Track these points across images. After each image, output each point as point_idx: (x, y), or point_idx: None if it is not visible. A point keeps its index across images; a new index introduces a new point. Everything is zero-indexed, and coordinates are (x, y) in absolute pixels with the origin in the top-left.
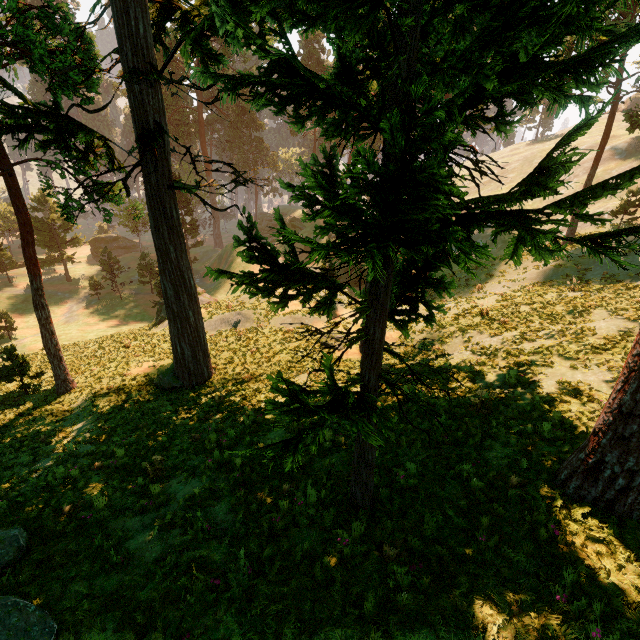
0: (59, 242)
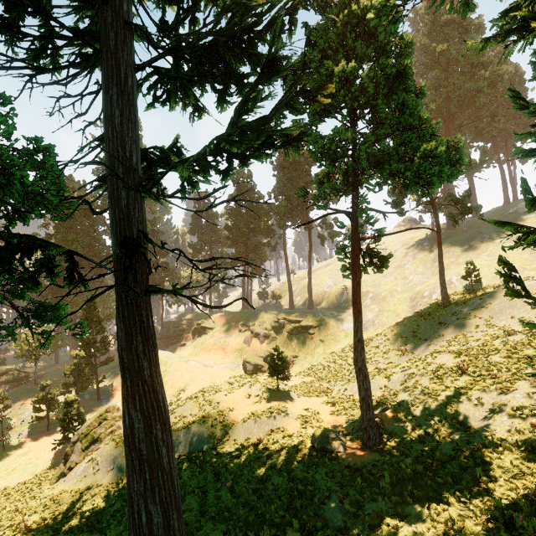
0: None
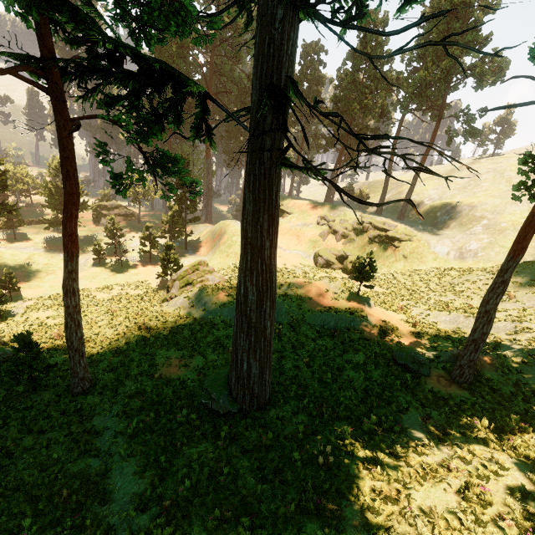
0: None
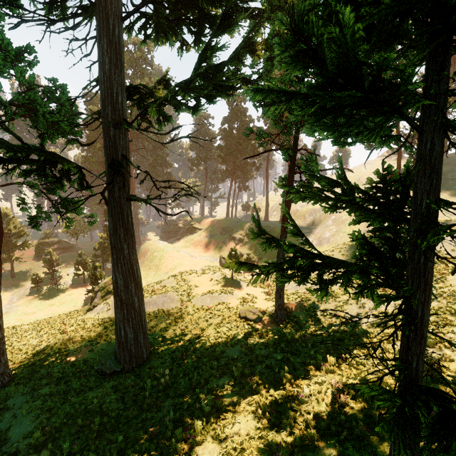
0: (11, 246)
